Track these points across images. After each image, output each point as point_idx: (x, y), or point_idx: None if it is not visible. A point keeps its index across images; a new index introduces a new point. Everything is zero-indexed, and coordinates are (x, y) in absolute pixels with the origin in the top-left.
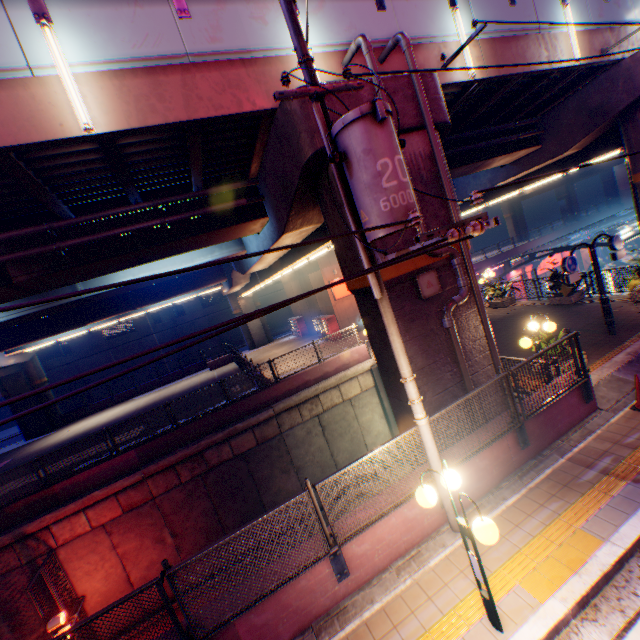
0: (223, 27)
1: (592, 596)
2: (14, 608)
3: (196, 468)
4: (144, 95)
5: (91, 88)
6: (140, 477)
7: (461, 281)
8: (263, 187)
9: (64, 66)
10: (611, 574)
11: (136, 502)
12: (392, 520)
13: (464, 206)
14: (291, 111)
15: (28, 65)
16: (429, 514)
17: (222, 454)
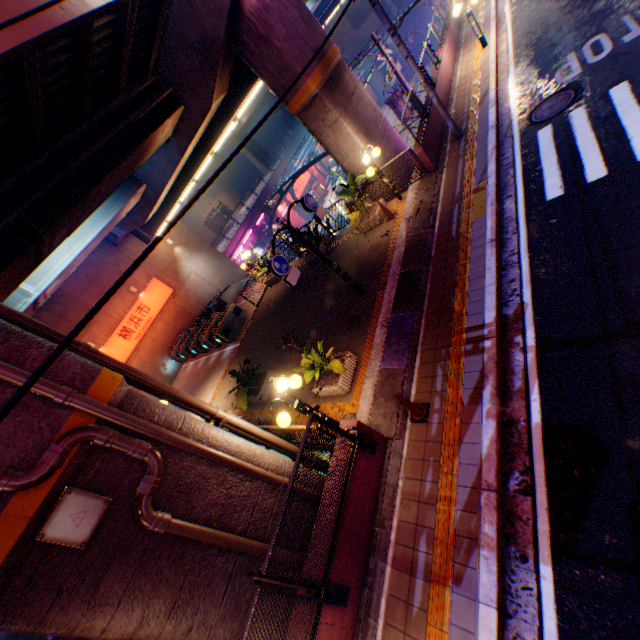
0: None
1: None
2: None
3: None
4: None
5: None
6: None
7: (134, 455)
8: None
9: None
10: None
11: None
12: None
13: (174, 193)
14: None
15: None
16: None
17: None
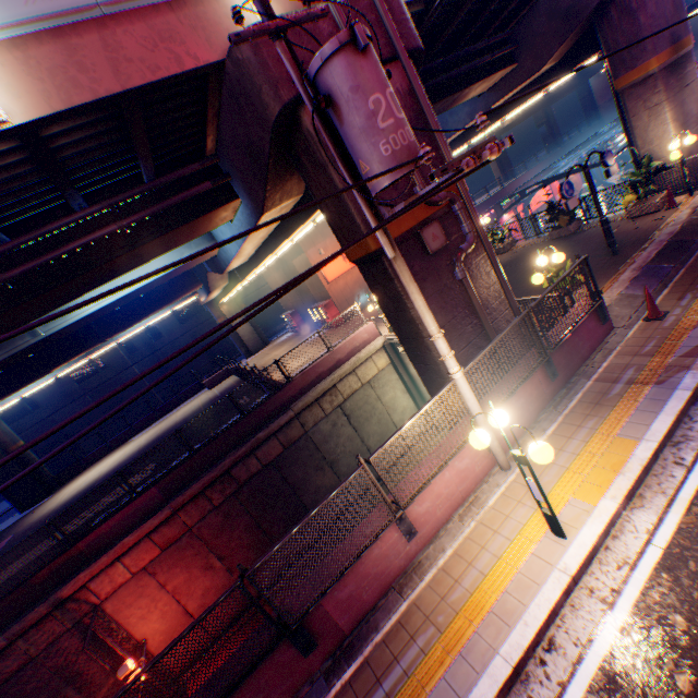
0: None
1: (636, 488)
2: (74, 671)
3: (227, 488)
4: (59, 66)
5: None
6: (170, 512)
7: (466, 227)
8: (226, 164)
9: None
10: (649, 466)
11: (173, 537)
12: (446, 475)
13: None
14: (244, 60)
15: None
16: (479, 461)
17: (250, 468)
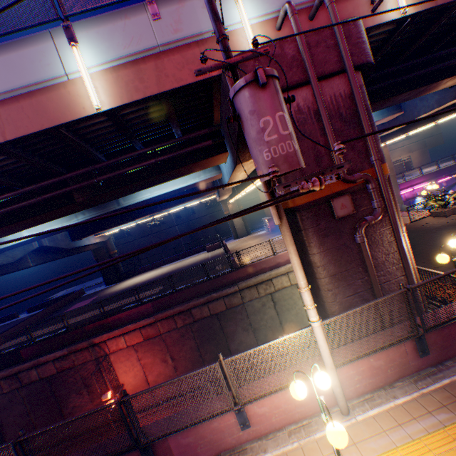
0: (183, 20)
1: None
2: (89, 382)
3: (186, 319)
4: (131, 80)
5: (100, 81)
6: (153, 320)
7: (375, 203)
8: (223, 131)
9: (84, 70)
10: None
11: (151, 335)
12: (288, 394)
13: (412, 126)
14: None
15: (66, 73)
16: (322, 395)
17: (203, 312)
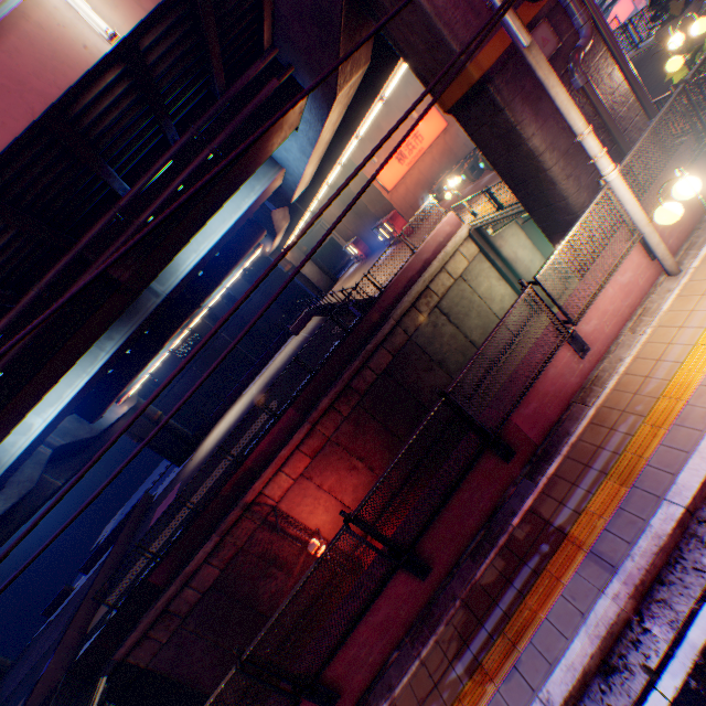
0: None
1: None
2: (272, 556)
3: (350, 401)
4: None
5: None
6: (309, 427)
7: (579, 19)
8: (286, 52)
9: None
10: None
11: (317, 448)
12: (609, 292)
13: None
14: None
15: None
16: (641, 274)
17: (366, 380)
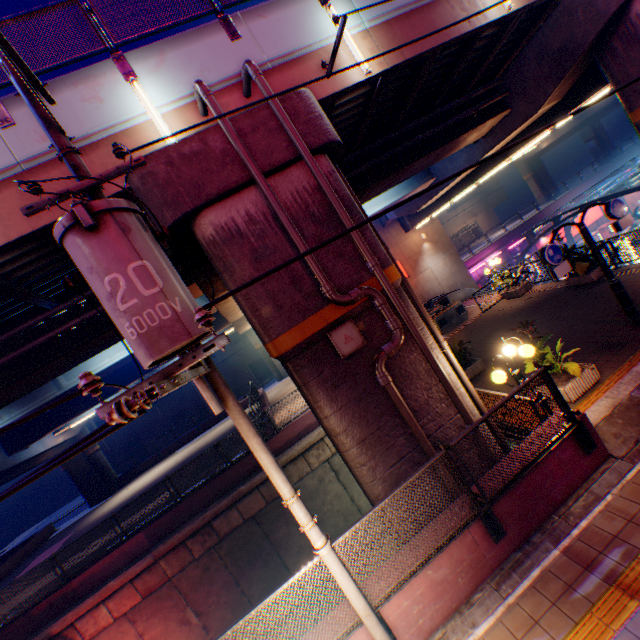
0: None
1: None
2: None
3: (207, 540)
4: None
5: None
6: (151, 560)
7: (389, 324)
8: None
9: None
10: None
11: (153, 585)
12: None
13: (452, 192)
14: (136, 189)
15: None
16: None
17: (231, 520)
